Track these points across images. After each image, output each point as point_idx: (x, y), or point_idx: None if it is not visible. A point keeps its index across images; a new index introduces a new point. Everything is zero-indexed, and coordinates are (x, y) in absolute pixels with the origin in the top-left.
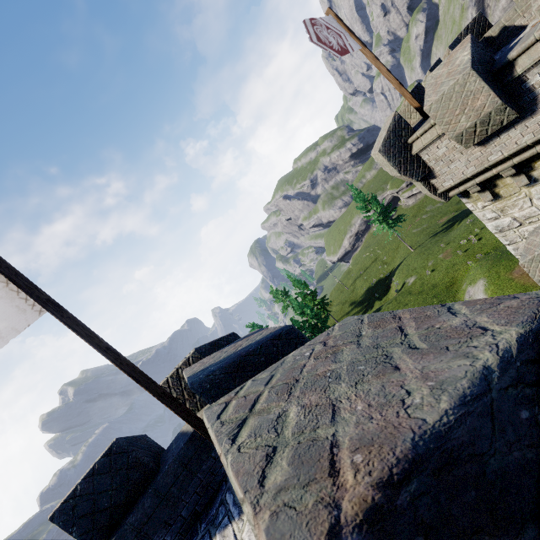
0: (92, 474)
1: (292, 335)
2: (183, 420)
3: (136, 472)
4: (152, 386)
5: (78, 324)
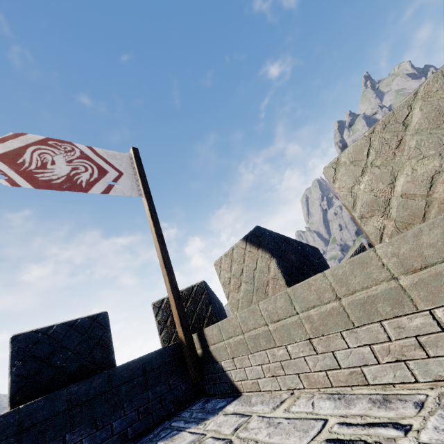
0: (71, 325)
1: (317, 251)
2: (178, 316)
3: (99, 352)
4: (171, 276)
5: (155, 212)
